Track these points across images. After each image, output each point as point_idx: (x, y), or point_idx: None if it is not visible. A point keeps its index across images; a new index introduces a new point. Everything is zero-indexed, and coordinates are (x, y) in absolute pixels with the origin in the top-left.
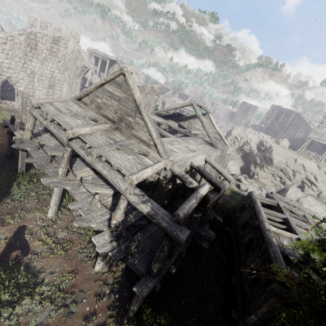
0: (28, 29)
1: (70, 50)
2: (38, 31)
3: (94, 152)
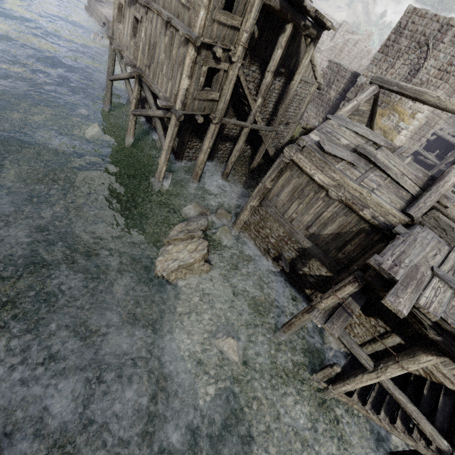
0: (346, 37)
1: (360, 50)
2: (351, 38)
3: (448, 131)
